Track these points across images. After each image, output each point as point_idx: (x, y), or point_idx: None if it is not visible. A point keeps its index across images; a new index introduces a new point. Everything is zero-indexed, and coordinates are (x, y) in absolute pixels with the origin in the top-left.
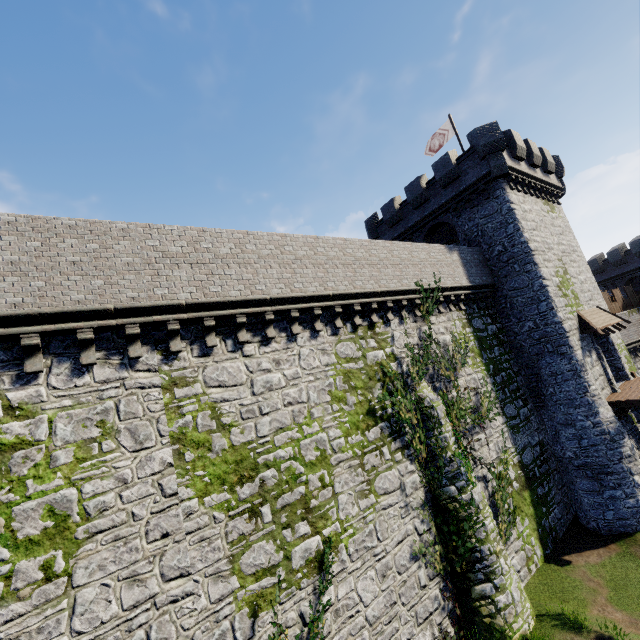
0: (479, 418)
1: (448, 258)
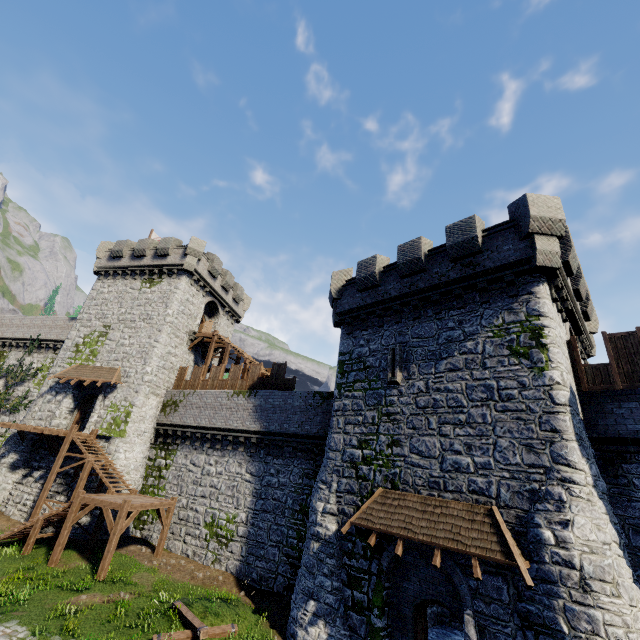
0: (7, 407)
1: (66, 324)
